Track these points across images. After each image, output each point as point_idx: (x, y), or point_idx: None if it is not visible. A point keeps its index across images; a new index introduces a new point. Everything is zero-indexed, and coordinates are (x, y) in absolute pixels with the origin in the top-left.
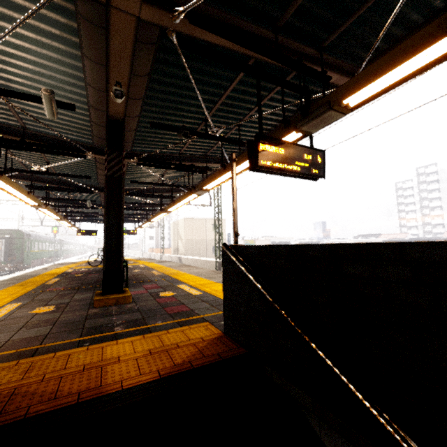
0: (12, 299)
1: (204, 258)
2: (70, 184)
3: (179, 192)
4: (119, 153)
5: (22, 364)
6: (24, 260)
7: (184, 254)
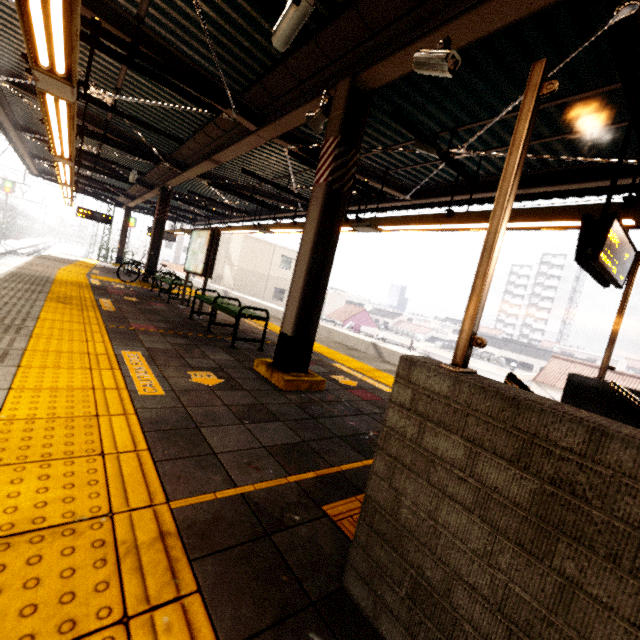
0: (105, 337)
1: (271, 305)
2: (123, 135)
3: (287, 204)
4: (347, 149)
5: None
6: None
7: (232, 288)
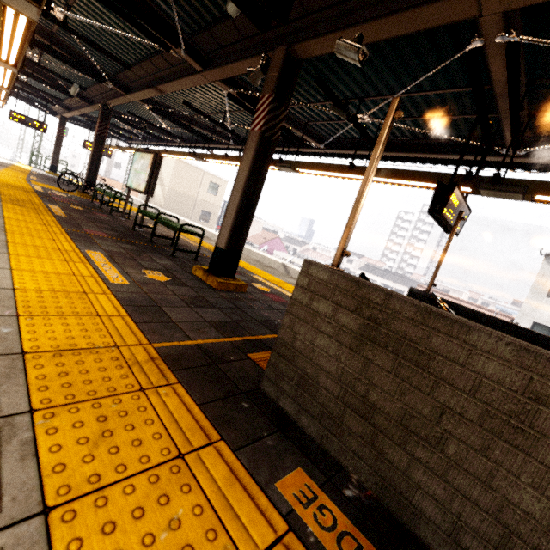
0: (67, 238)
1: (199, 225)
2: (68, 48)
3: (220, 137)
4: (278, 105)
5: None
6: None
7: (163, 207)
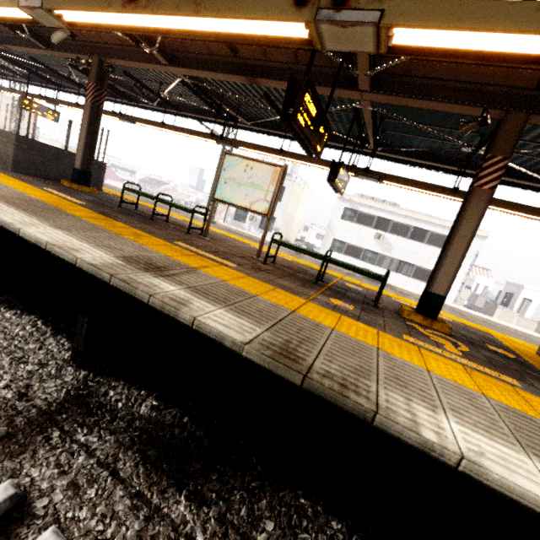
0: None
1: None
2: None
3: None
4: None
5: None
6: None
7: None
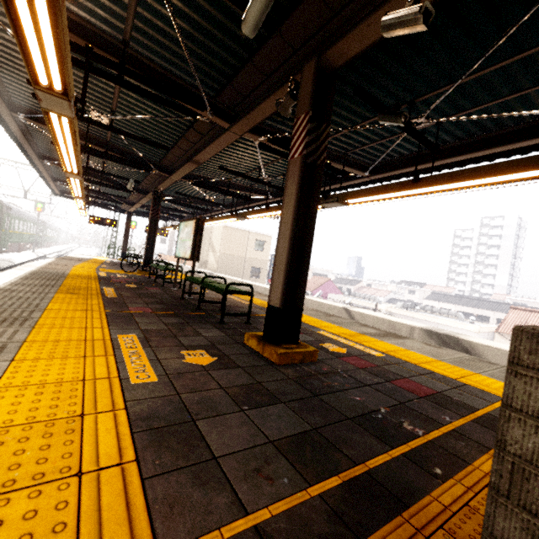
0: (103, 322)
1: (250, 282)
2: (120, 150)
3: (258, 194)
4: (317, 124)
5: (434, 535)
6: (0, 241)
7: (216, 271)
